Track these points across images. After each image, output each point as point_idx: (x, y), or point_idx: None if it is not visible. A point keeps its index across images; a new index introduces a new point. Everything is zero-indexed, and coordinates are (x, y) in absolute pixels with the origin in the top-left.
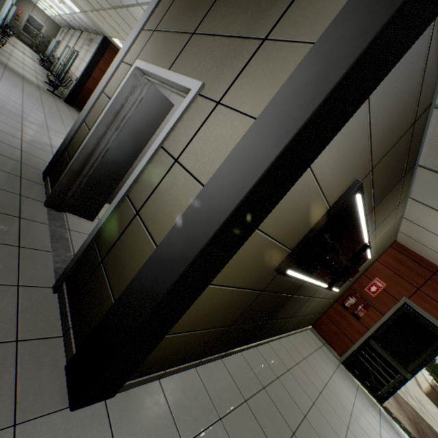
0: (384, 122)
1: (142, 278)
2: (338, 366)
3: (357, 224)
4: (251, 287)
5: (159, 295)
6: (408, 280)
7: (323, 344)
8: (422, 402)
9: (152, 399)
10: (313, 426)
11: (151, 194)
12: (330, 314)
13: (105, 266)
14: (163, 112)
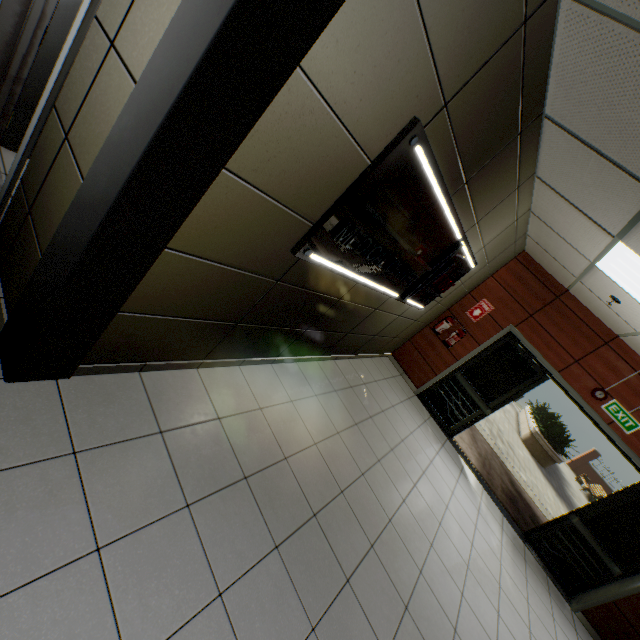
0: (452, 7)
1: (66, 229)
2: (410, 398)
3: (433, 204)
4: (255, 271)
5: (82, 248)
6: (522, 304)
7: (400, 375)
8: (514, 446)
9: (127, 389)
10: (345, 442)
11: (82, 105)
12: (417, 341)
13: (33, 218)
14: None
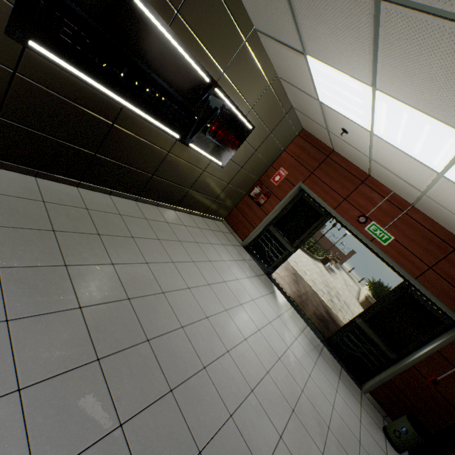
0: None
1: None
2: (235, 246)
3: (146, 21)
4: None
5: None
6: (306, 166)
7: (231, 233)
8: (350, 305)
9: None
10: (138, 244)
11: None
12: (240, 206)
13: None
14: None
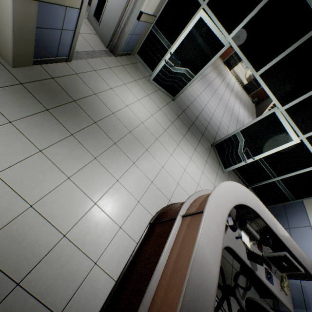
0: None
1: None
2: (222, 63)
3: None
4: None
5: None
6: None
7: (219, 58)
8: (243, 80)
9: None
10: (218, 68)
11: None
12: None
13: None
14: None
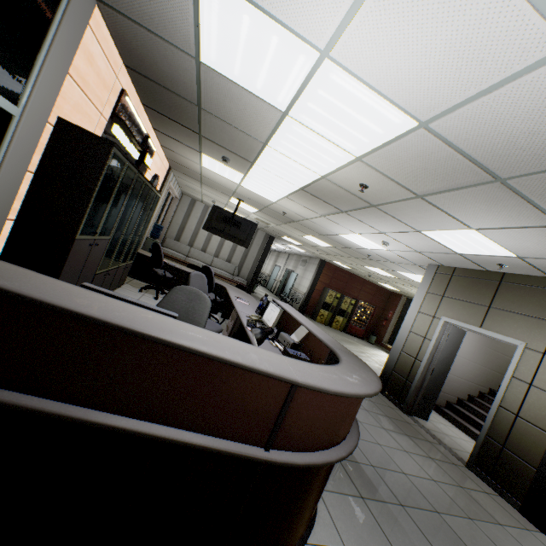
0: None
1: None
2: None
3: None
4: None
5: None
6: None
7: None
8: None
9: None
10: None
11: (521, 404)
12: None
13: (508, 449)
14: (460, 337)
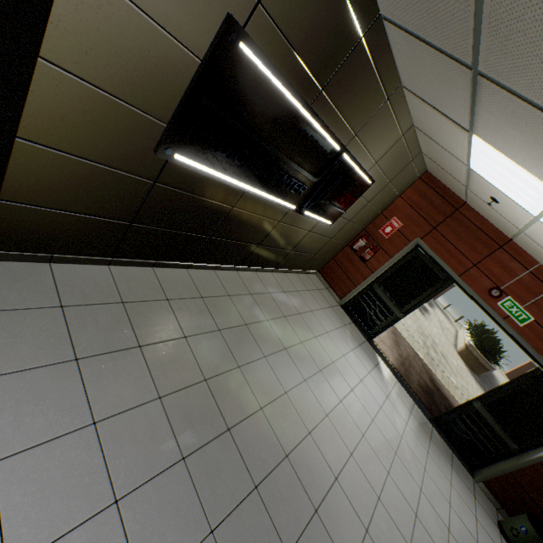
0: None
1: None
2: (333, 307)
3: (289, 109)
4: (126, 170)
5: None
6: (427, 218)
7: (326, 289)
8: (447, 356)
9: (35, 273)
10: (252, 332)
11: None
12: (339, 259)
13: None
14: None
